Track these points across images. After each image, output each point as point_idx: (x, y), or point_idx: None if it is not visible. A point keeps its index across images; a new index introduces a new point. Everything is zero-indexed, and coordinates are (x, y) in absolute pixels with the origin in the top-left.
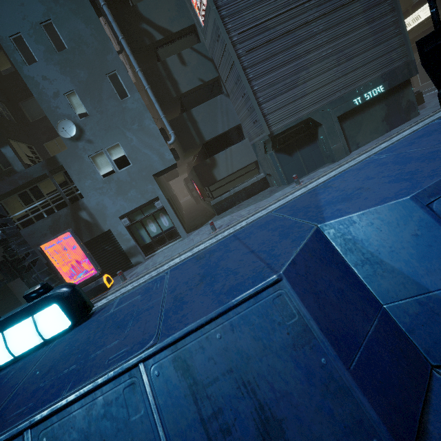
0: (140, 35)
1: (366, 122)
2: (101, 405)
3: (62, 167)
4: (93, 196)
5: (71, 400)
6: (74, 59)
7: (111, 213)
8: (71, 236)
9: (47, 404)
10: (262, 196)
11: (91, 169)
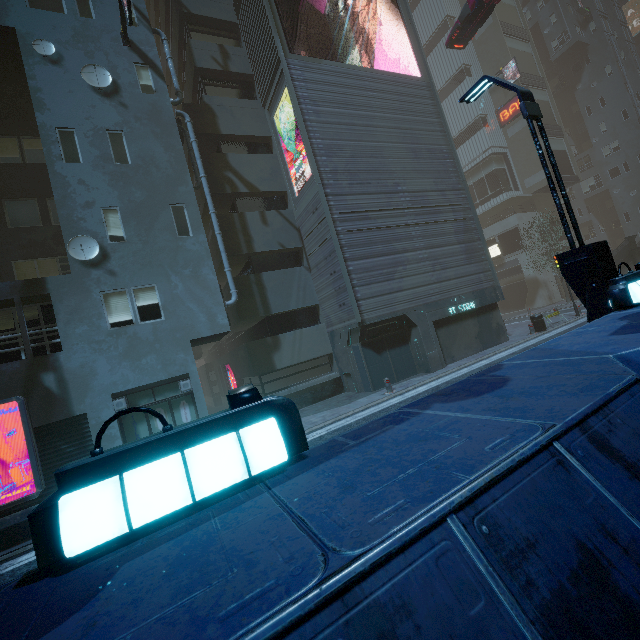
0: (222, 181)
1: (461, 335)
2: (537, 485)
3: (46, 296)
4: (81, 351)
5: (492, 479)
6: (135, 176)
7: (101, 385)
8: (2, 414)
9: (450, 488)
10: (338, 401)
11: (97, 310)
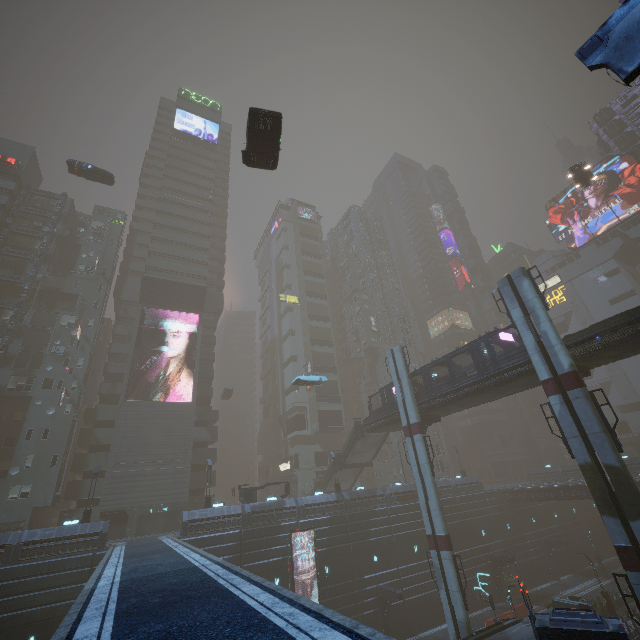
0: (86, 439)
1: (154, 522)
2: None
3: None
4: None
5: None
6: (46, 444)
7: None
8: None
9: None
10: None
11: (8, 492)
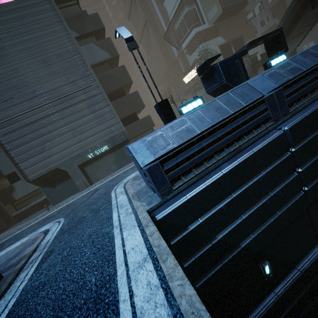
0: None
1: (102, 165)
2: None
3: None
4: None
5: None
6: None
7: None
8: None
9: None
10: (42, 211)
11: None
